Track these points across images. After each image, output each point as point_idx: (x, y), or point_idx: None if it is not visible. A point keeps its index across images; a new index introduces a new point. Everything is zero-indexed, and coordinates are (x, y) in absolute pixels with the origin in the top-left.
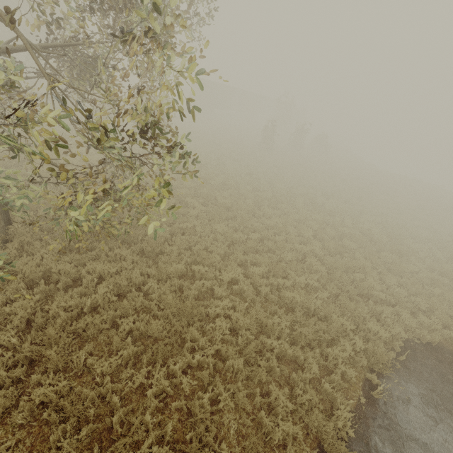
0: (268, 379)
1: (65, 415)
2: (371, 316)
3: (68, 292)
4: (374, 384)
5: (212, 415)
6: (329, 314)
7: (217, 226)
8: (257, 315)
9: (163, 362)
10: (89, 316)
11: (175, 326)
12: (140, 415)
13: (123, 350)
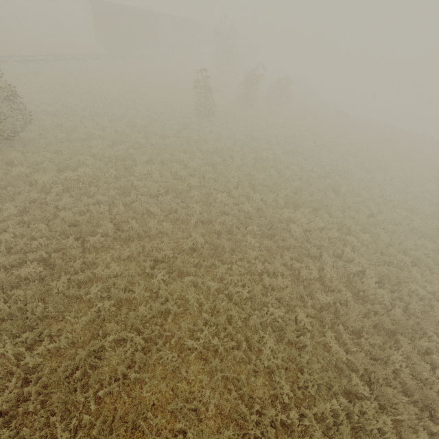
0: None
1: None
2: None
3: None
4: None
5: None
6: None
7: None
8: None
9: None
10: None
11: None
12: None
13: None
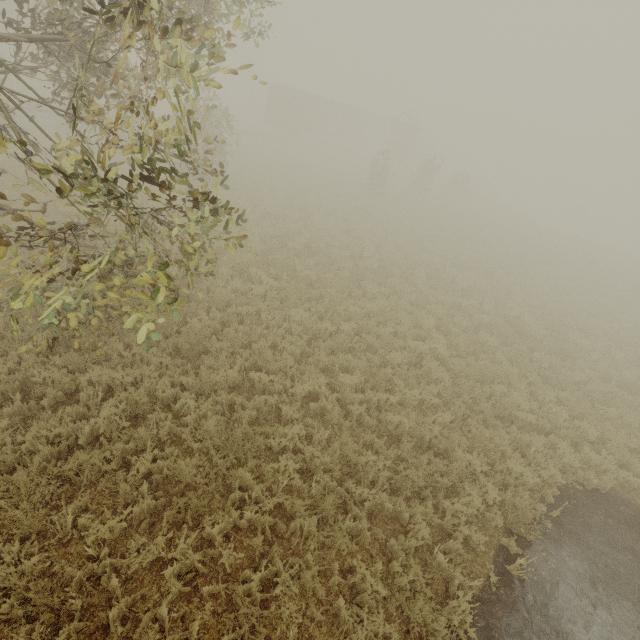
0: (353, 548)
1: (35, 608)
2: (513, 449)
3: (57, 413)
4: (512, 553)
5: (265, 604)
6: (451, 447)
7: (293, 311)
8: (344, 449)
9: (197, 520)
10: (82, 453)
11: (216, 468)
12: (154, 604)
13: (135, 504)
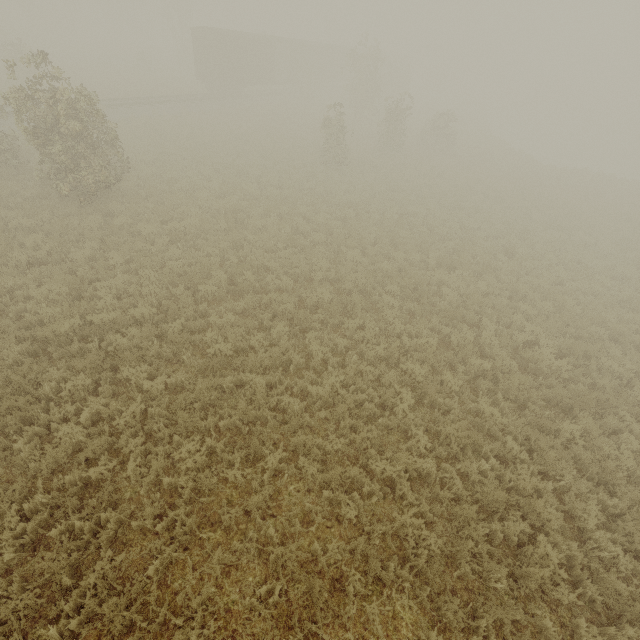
0: None
1: None
2: None
3: None
4: None
5: None
6: None
7: (177, 455)
8: None
9: None
10: None
11: None
12: None
13: None
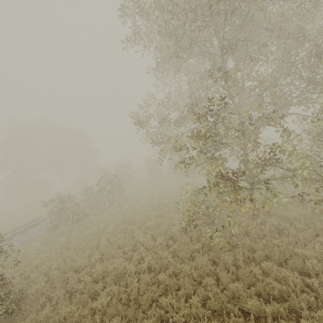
0: None
1: None
2: None
3: None
4: None
5: None
6: None
7: None
8: None
9: None
10: None
11: None
12: None
13: None
